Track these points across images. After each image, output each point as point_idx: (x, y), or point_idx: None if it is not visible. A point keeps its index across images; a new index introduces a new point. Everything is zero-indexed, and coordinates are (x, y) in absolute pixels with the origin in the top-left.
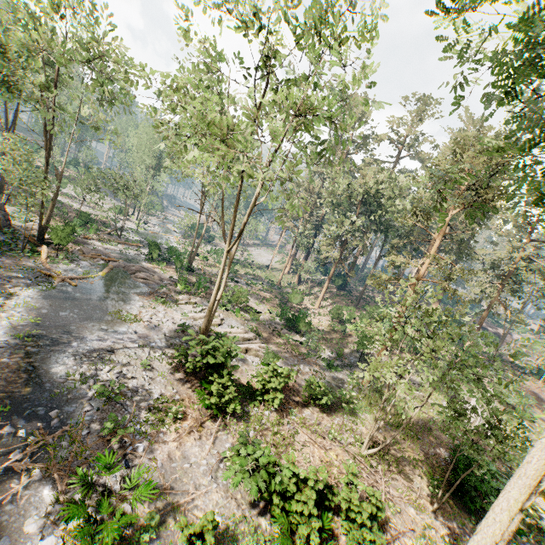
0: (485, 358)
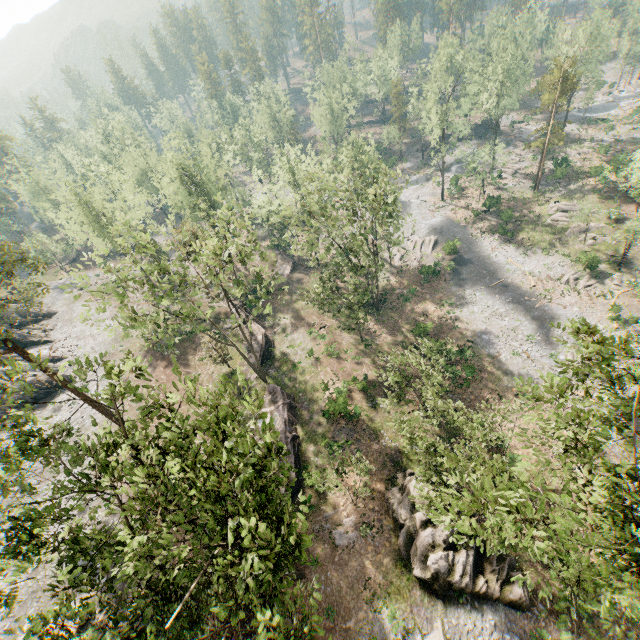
0: None
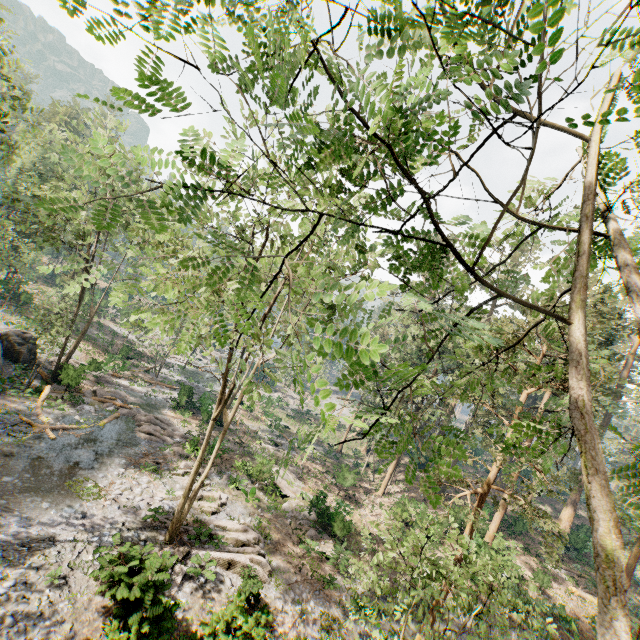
0: None
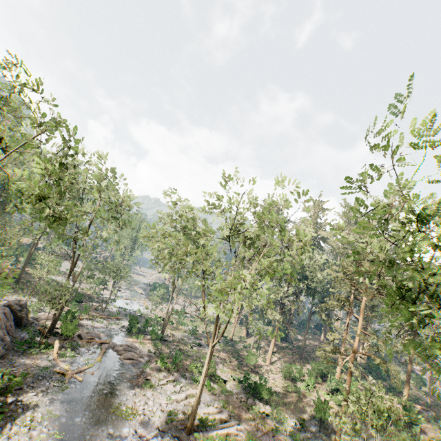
0: (422, 407)
